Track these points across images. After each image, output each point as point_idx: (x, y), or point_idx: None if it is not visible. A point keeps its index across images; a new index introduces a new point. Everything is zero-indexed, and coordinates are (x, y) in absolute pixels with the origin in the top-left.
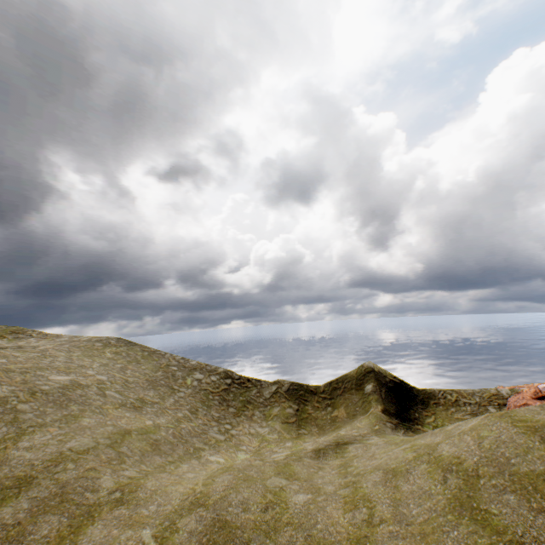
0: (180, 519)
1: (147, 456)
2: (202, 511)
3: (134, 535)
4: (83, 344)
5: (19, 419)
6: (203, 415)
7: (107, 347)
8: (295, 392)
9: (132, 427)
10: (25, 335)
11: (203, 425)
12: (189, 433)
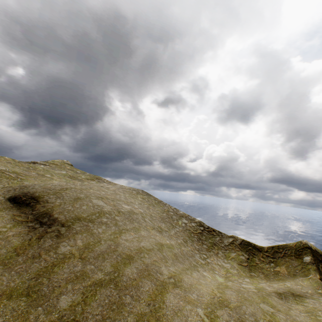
0: (216, 310)
1: (174, 261)
2: (228, 310)
3: (193, 309)
4: (127, 190)
5: (117, 224)
6: (190, 245)
7: (138, 194)
8: (245, 246)
9: (162, 242)
10: (101, 180)
11: (191, 251)
12: (186, 253)
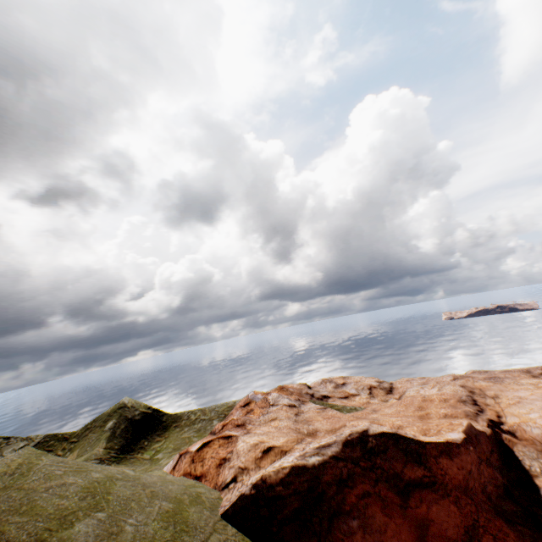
0: None
1: None
2: None
3: None
4: None
5: None
6: None
7: None
8: (43, 445)
9: None
10: None
11: None
12: None
